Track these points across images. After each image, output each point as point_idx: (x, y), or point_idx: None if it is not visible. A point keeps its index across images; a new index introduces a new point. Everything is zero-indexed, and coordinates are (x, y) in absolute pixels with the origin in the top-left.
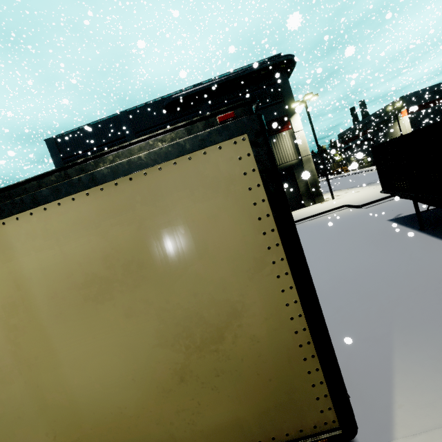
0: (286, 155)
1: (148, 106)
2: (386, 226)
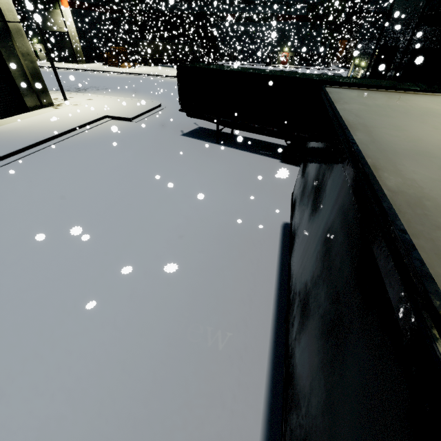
0: None
1: None
2: (189, 140)
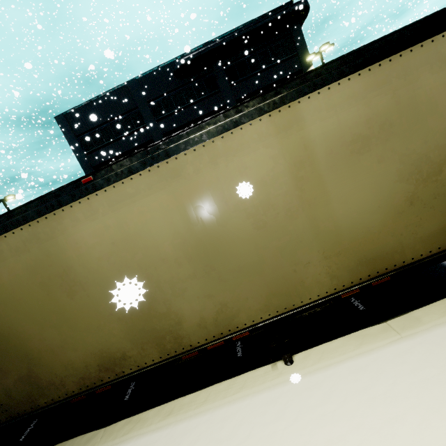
0: None
1: (157, 71)
2: None
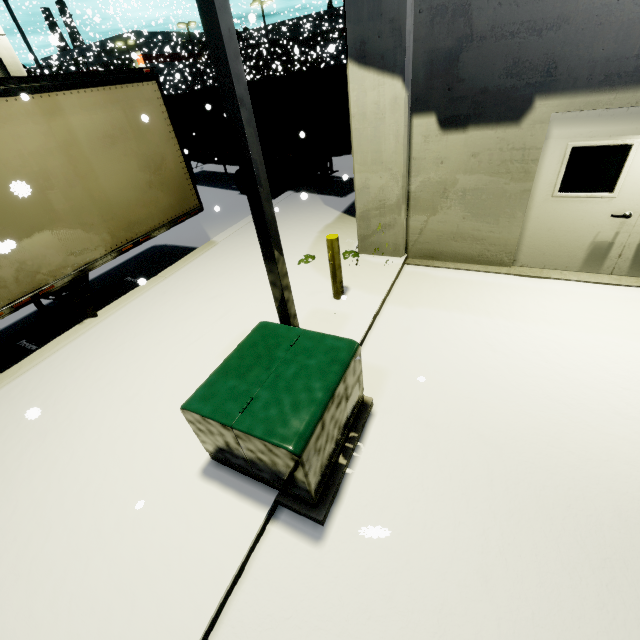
0: None
1: None
2: None
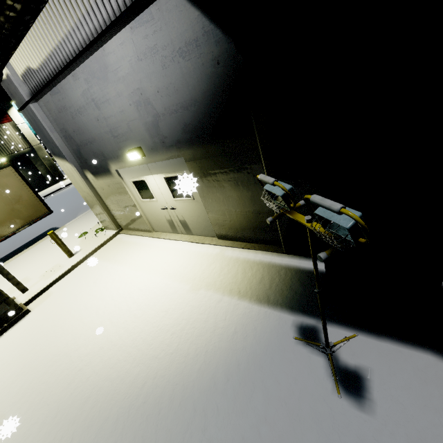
0: (16, 145)
1: None
2: None
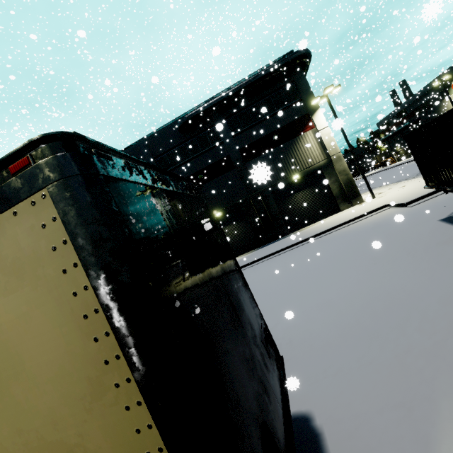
0: (313, 157)
1: (163, 129)
2: (436, 228)
